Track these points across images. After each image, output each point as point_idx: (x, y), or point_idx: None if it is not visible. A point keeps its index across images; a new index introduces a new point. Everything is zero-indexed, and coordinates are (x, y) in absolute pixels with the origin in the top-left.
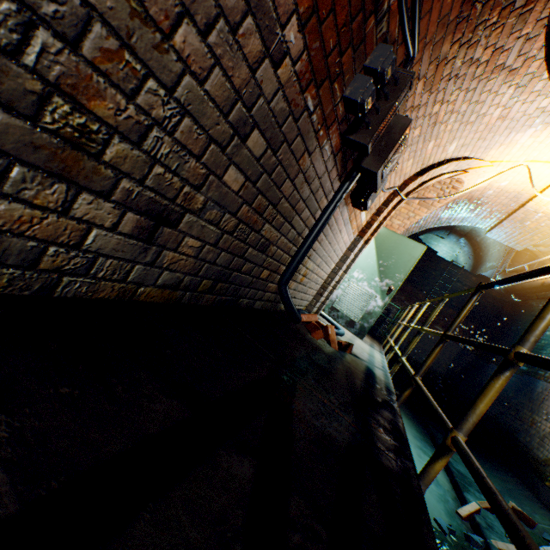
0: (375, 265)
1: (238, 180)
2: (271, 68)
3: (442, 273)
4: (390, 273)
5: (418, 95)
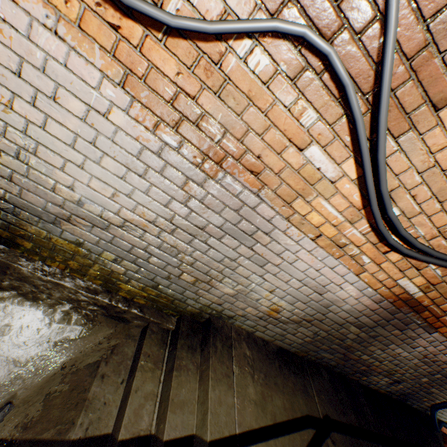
0: None
1: (425, 379)
2: None
3: None
4: None
5: None
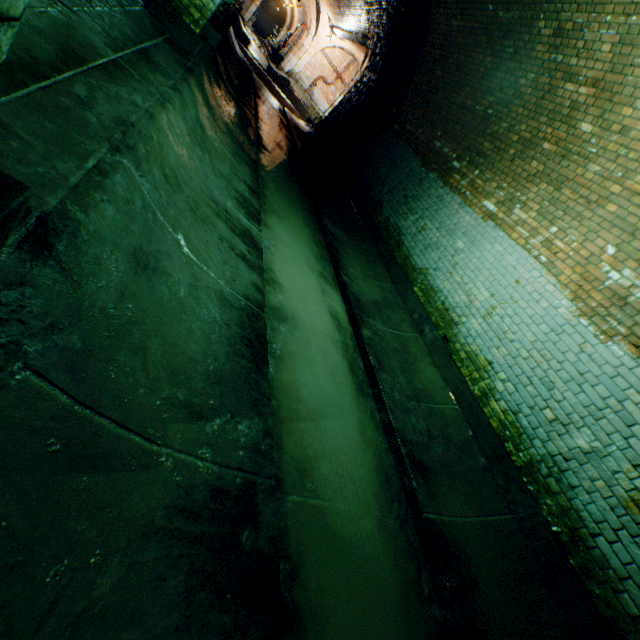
0: None
1: None
2: None
3: None
4: None
5: None
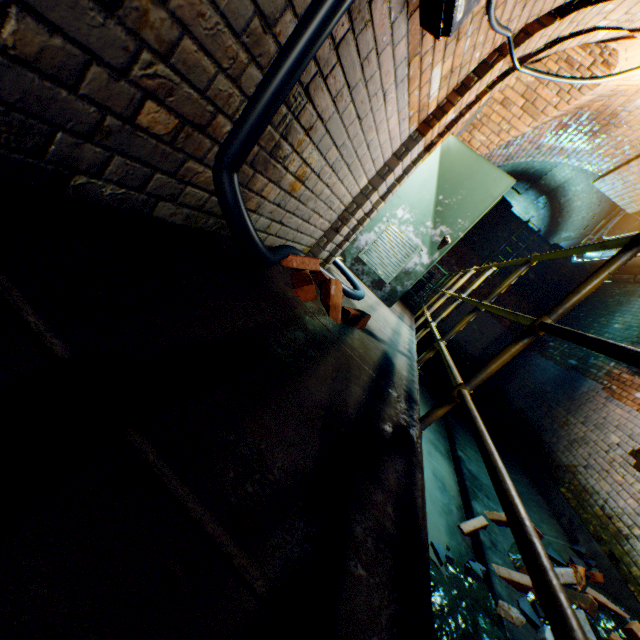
0: (432, 201)
1: None
2: None
3: (509, 236)
4: (450, 217)
5: None
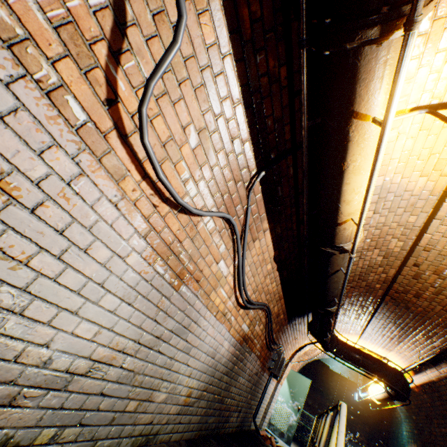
0: (288, 391)
1: (249, 395)
2: (256, 375)
3: (336, 383)
4: (297, 397)
5: (286, 343)
